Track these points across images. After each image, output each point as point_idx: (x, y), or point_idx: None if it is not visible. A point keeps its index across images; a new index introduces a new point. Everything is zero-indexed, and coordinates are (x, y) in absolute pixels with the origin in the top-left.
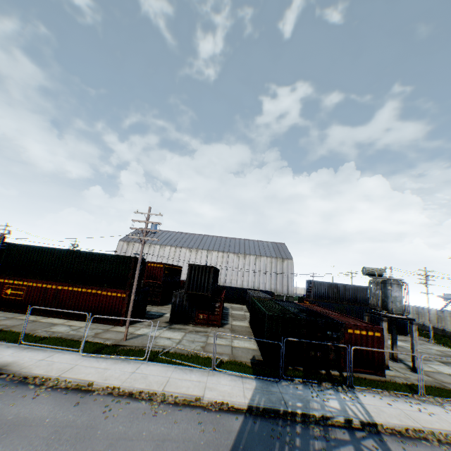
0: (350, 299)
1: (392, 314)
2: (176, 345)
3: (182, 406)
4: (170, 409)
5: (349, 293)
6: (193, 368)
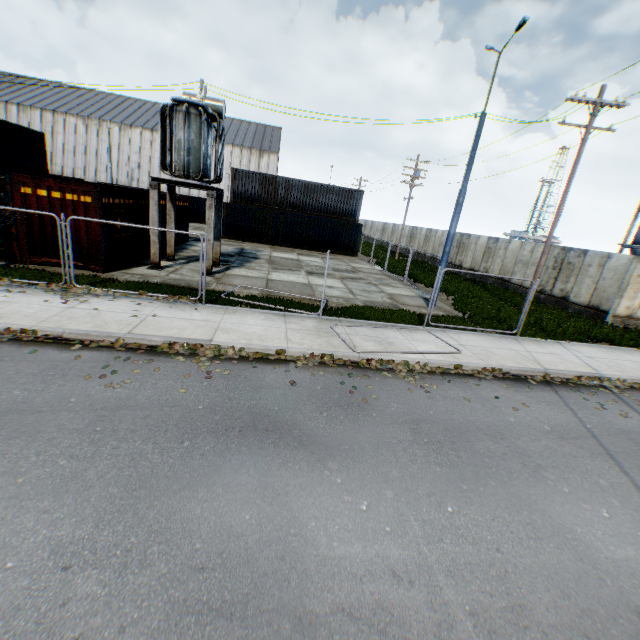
0: (294, 204)
1: (176, 177)
2: None
3: None
4: None
5: (293, 194)
6: None
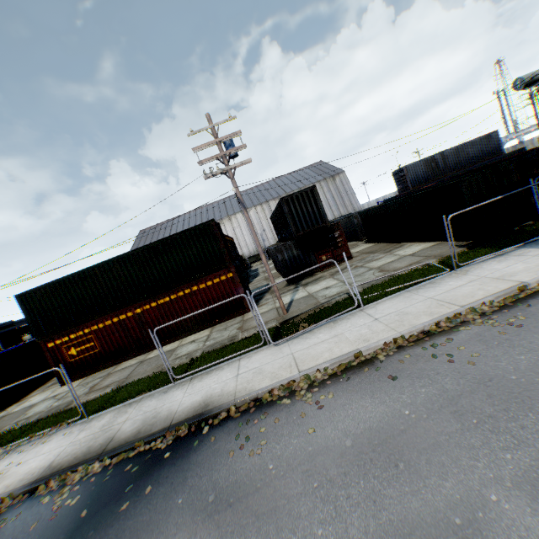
0: (453, 167)
1: None
2: (351, 286)
3: (519, 304)
4: (518, 313)
5: (449, 160)
6: (428, 281)
